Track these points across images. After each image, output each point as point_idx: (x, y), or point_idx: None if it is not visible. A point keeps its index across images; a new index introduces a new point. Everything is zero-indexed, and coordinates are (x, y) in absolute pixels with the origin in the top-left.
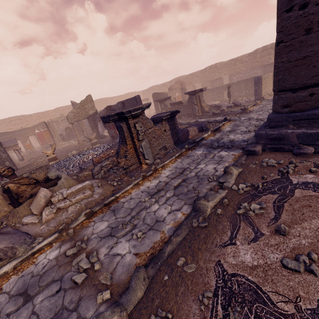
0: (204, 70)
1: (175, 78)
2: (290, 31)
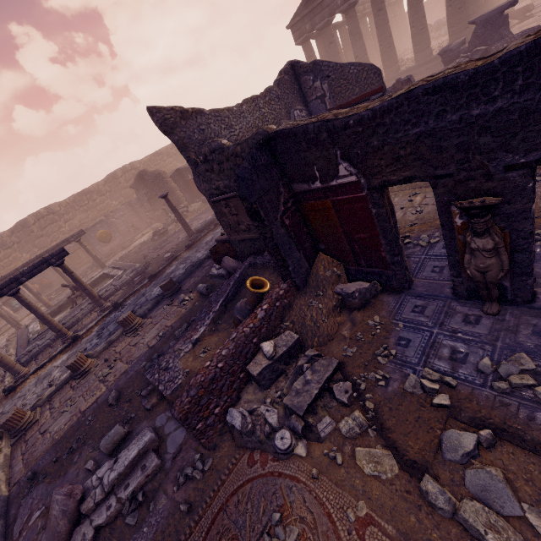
0: (112, 178)
1: (37, 213)
2: (464, 3)
